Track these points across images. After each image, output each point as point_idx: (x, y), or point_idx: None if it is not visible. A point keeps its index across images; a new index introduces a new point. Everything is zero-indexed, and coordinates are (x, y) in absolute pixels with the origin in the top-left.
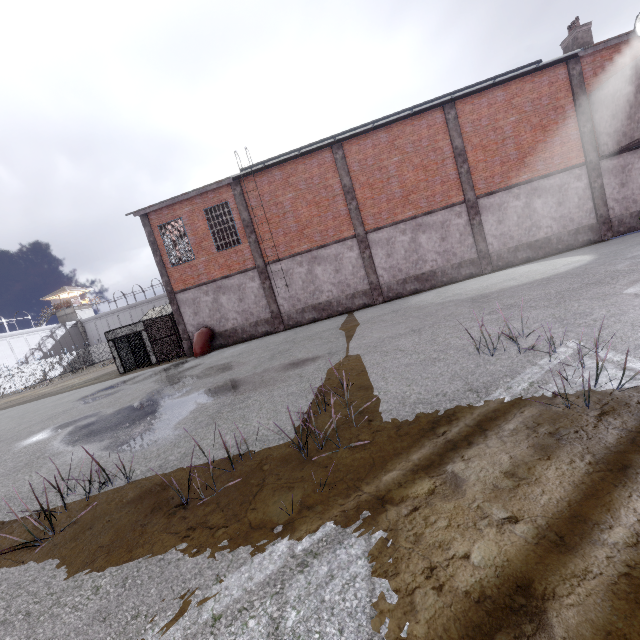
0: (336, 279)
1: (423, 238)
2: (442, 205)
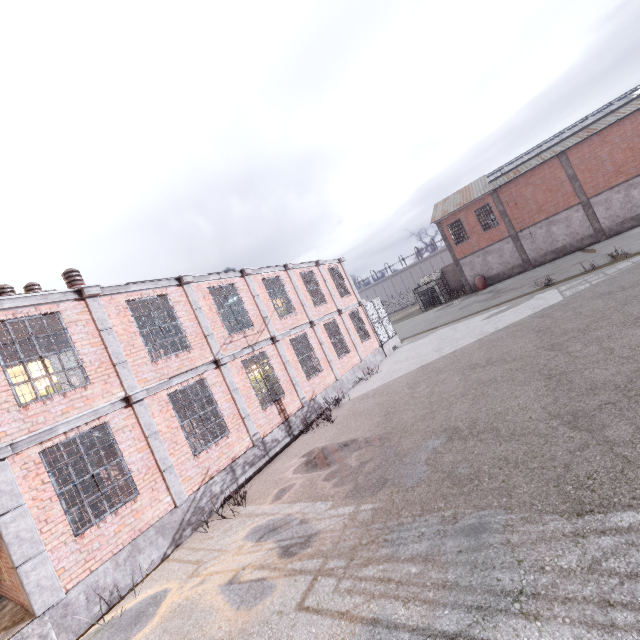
0: (567, 232)
1: (634, 192)
2: None
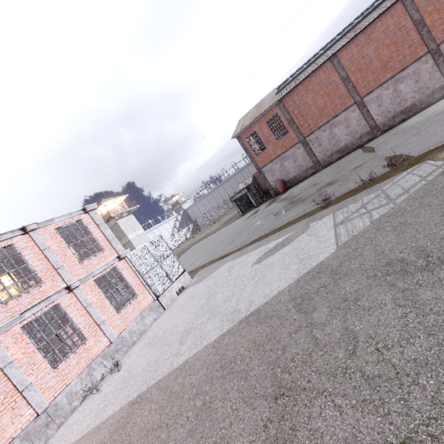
0: (347, 131)
1: (401, 87)
2: (412, 61)
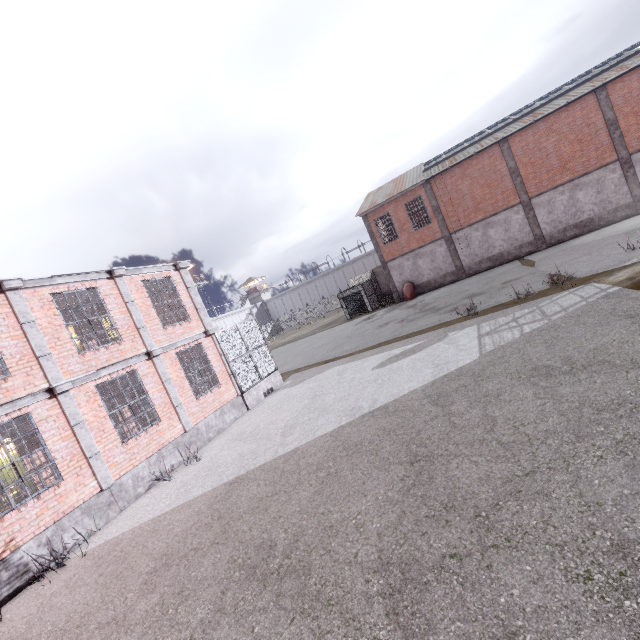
0: (506, 236)
1: (580, 195)
2: (597, 166)
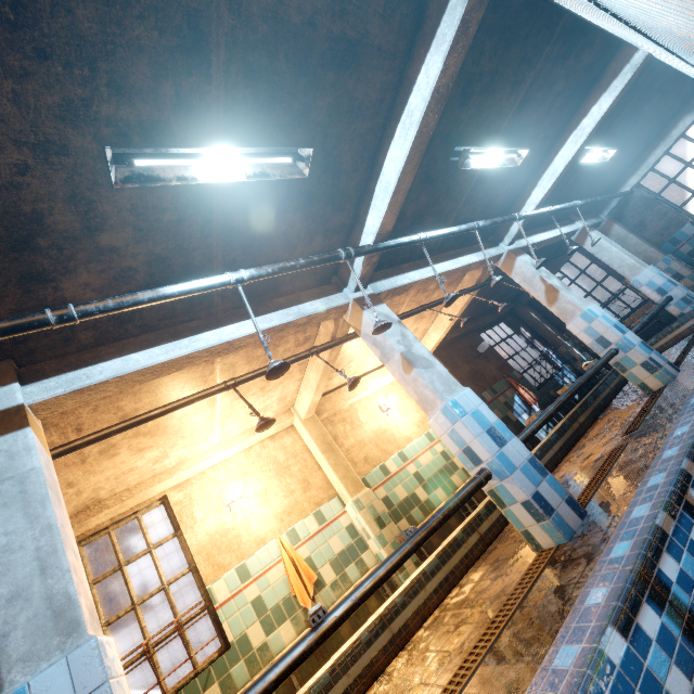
0: None
1: None
2: None
